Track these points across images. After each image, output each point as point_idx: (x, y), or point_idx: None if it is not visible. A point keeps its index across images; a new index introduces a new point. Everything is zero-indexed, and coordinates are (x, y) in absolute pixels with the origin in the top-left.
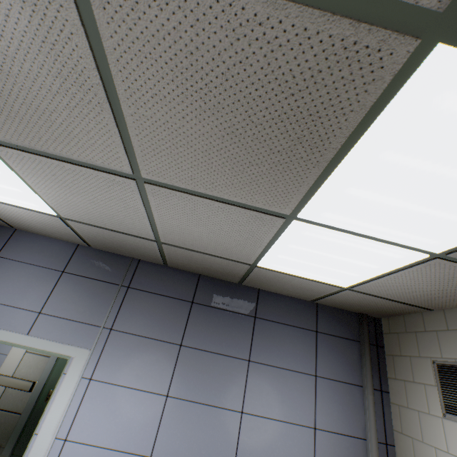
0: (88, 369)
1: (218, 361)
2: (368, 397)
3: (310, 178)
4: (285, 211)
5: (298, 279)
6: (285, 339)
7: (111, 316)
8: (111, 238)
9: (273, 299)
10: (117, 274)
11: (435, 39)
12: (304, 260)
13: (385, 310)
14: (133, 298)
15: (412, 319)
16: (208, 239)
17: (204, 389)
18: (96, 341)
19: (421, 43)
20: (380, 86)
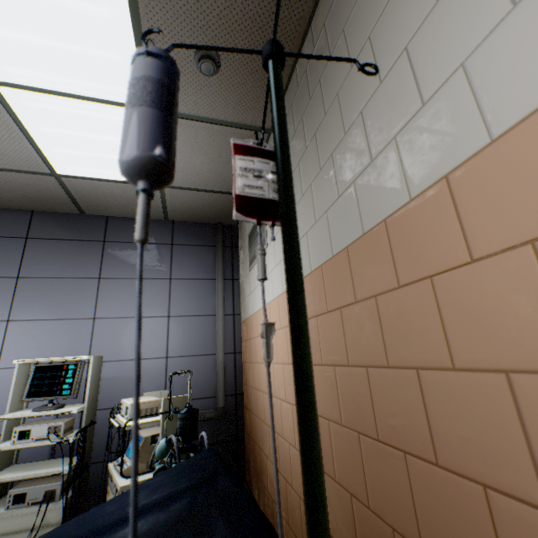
0: None
1: (65, 284)
2: (219, 285)
3: None
4: None
5: (114, 186)
6: None
7: None
8: None
9: (125, 223)
10: None
11: None
12: (80, 150)
13: (225, 210)
14: None
15: None
16: None
17: (51, 308)
18: None
19: None
20: None
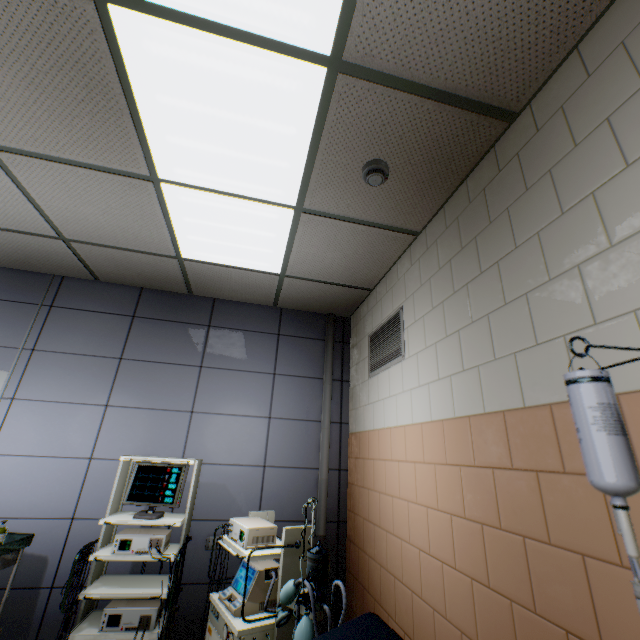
0: (9, 390)
1: (166, 370)
2: (326, 386)
3: (130, 129)
4: (144, 172)
5: (234, 271)
6: (244, 344)
7: (32, 337)
8: (10, 245)
9: (232, 307)
10: (35, 293)
11: (105, 1)
12: (214, 239)
13: (342, 303)
14: (58, 317)
15: (364, 306)
16: (110, 225)
17: (150, 396)
18: (16, 363)
19: (99, 3)
20: (101, 36)
